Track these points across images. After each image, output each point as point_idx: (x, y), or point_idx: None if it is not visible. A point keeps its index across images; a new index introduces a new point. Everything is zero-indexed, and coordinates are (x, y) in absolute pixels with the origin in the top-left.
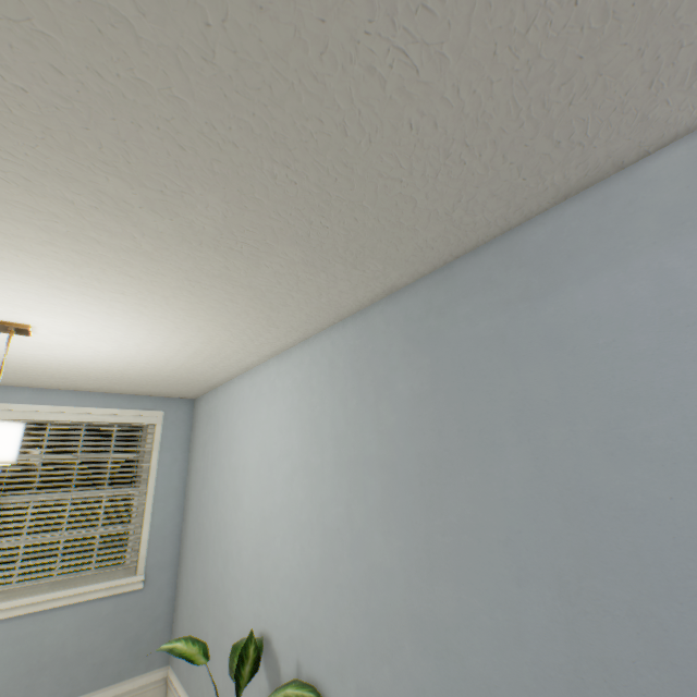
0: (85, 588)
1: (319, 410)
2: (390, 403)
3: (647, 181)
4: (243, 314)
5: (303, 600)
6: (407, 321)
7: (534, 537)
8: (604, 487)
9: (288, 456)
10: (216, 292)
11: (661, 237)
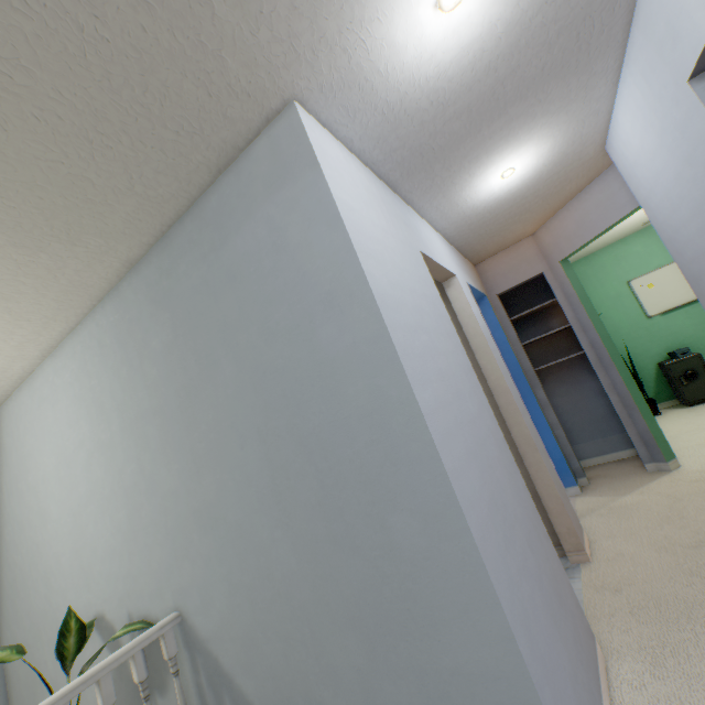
0: None
1: (100, 390)
2: (151, 360)
3: (255, 159)
4: None
5: (122, 561)
6: (149, 287)
7: (244, 413)
8: (268, 362)
9: (82, 446)
10: None
11: (266, 196)
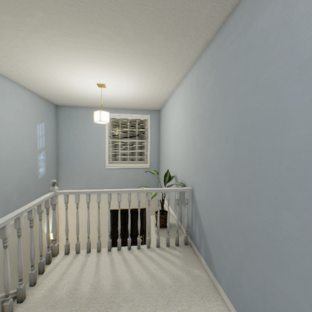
0: (135, 165)
1: (187, 103)
2: (204, 93)
3: None
4: (157, 68)
5: (182, 164)
6: (211, 56)
7: (231, 128)
8: (249, 104)
9: (180, 122)
10: (144, 60)
11: None
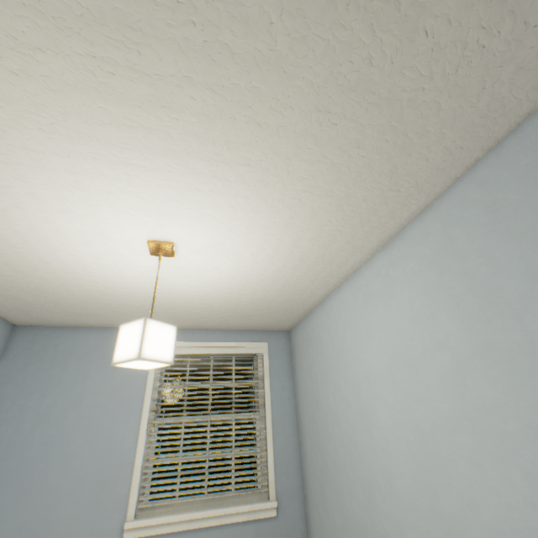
0: (229, 509)
1: (486, 271)
2: None
3: None
4: (364, 171)
5: None
6: None
7: None
8: None
9: (440, 348)
10: (343, 129)
11: None
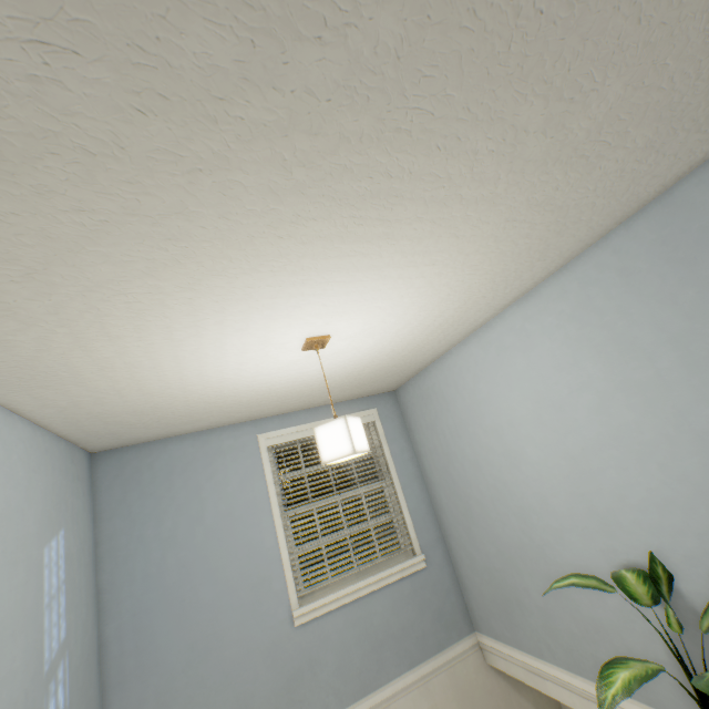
0: (384, 573)
1: (623, 324)
2: None
3: None
4: (523, 252)
5: (690, 515)
6: None
7: None
8: None
9: (585, 388)
10: (519, 229)
11: None
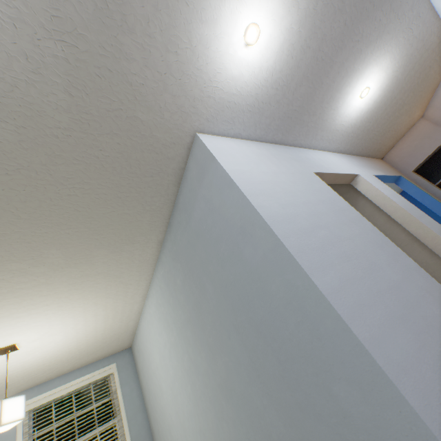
0: None
1: (165, 312)
2: (179, 291)
3: (190, 170)
4: (108, 286)
5: (195, 420)
6: (170, 252)
7: (224, 314)
8: (225, 279)
9: (166, 346)
10: (86, 283)
11: (199, 186)
